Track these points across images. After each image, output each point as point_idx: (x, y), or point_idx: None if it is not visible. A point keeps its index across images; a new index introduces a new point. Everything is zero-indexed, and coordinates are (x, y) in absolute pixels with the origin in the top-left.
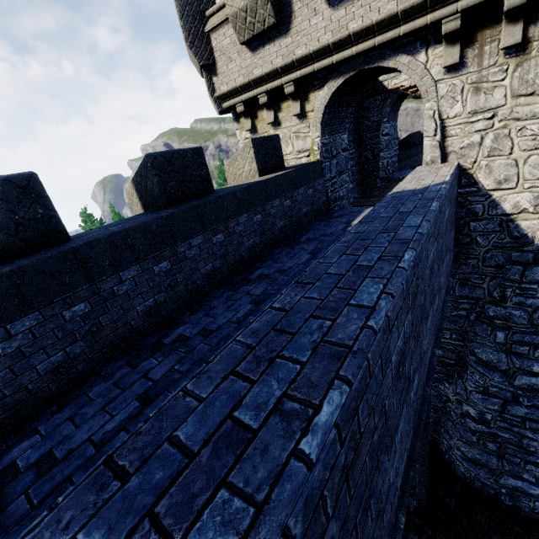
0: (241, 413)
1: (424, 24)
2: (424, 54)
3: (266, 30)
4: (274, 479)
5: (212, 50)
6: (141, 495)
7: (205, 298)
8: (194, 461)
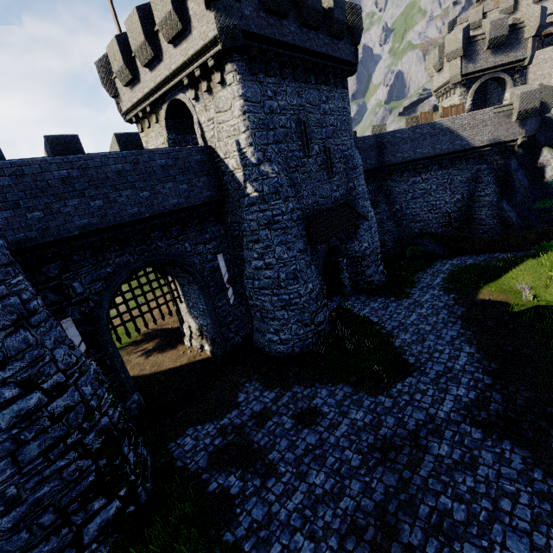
0: None
1: (178, 81)
2: (188, 93)
3: (131, 80)
4: None
5: (117, 88)
6: None
7: None
8: None
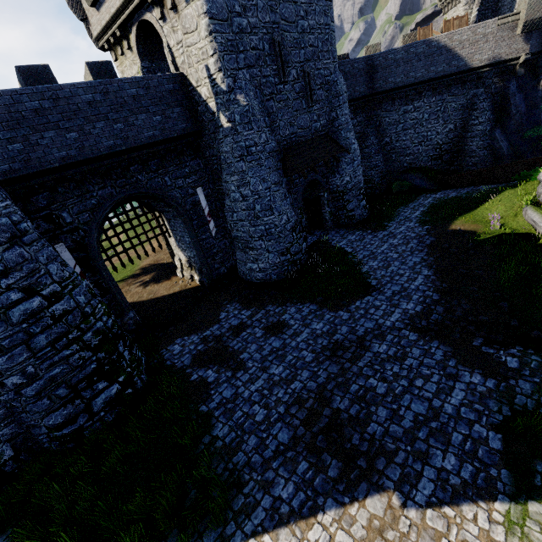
0: None
1: None
2: (154, 12)
3: None
4: None
5: (84, 10)
6: None
7: None
8: None
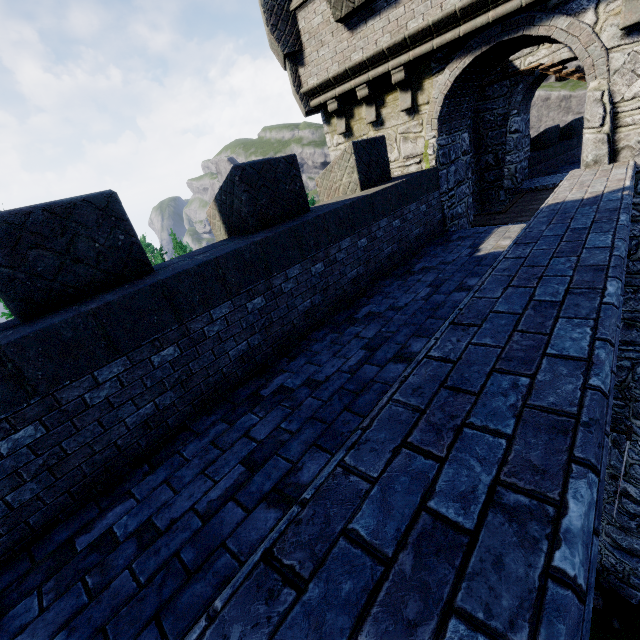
0: (439, 505)
1: None
2: (592, 12)
3: (370, 0)
4: (532, 612)
5: (299, 33)
6: (330, 613)
7: (302, 341)
8: (394, 571)
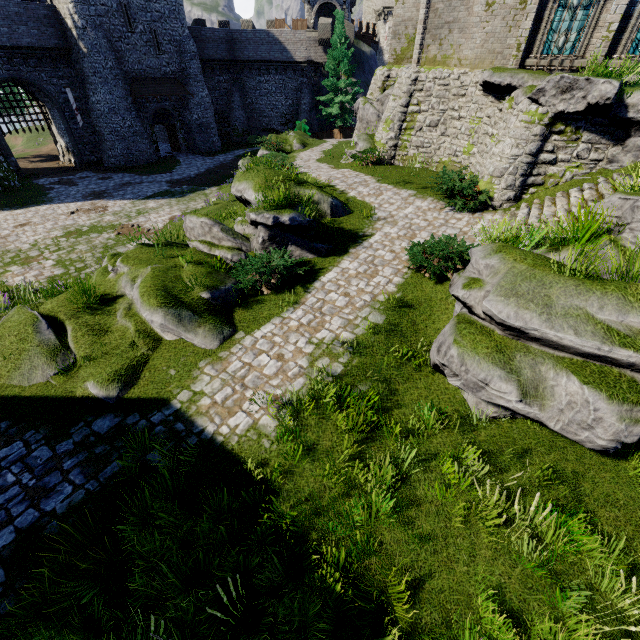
0: None
1: None
2: None
3: None
4: None
5: None
6: None
7: None
8: None
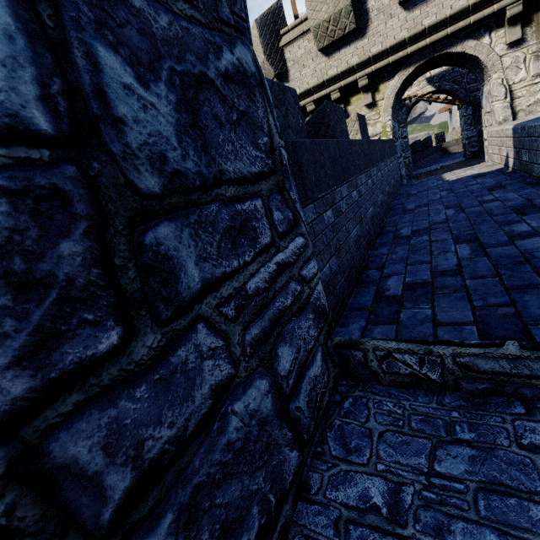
0: None
1: (492, 12)
2: (487, 37)
3: (344, 36)
4: None
5: (285, 61)
6: None
7: (384, 224)
8: None
